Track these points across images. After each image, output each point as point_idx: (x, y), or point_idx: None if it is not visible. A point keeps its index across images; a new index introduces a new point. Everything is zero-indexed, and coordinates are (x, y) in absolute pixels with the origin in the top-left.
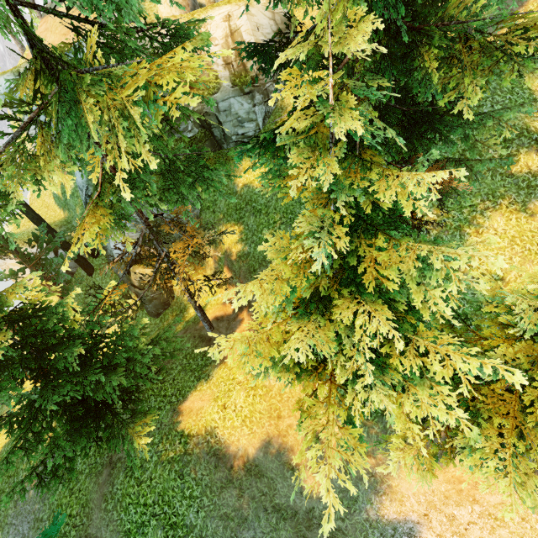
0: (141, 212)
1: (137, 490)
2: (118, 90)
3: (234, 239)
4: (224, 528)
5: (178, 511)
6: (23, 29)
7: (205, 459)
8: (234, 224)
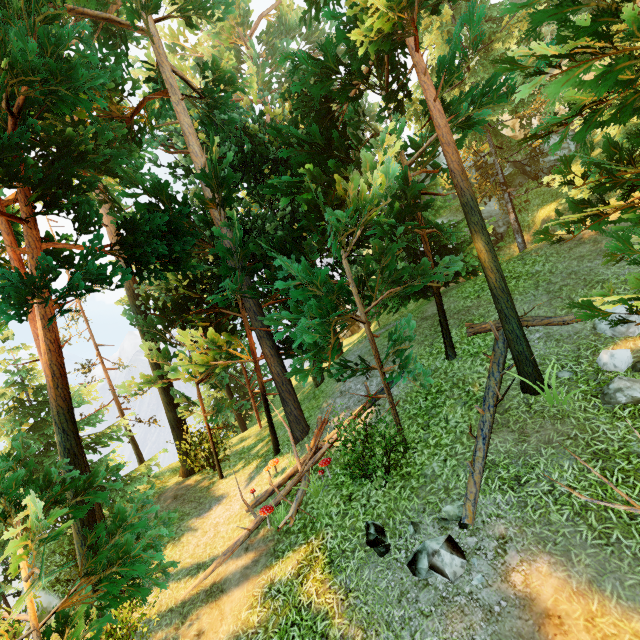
0: (491, 139)
1: (473, 282)
2: (519, 19)
3: (551, 209)
4: (578, 261)
5: (520, 271)
6: (474, 37)
7: (547, 246)
8: (551, 203)
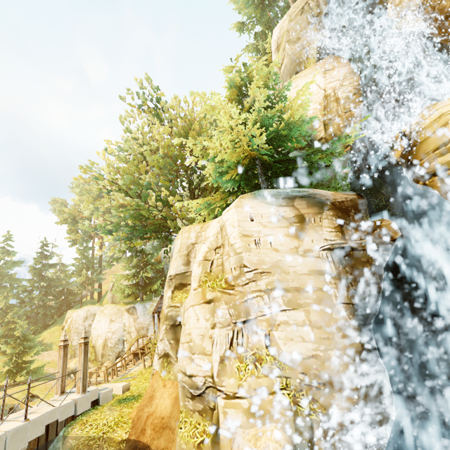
0: None
1: None
2: None
3: None
4: None
5: None
6: None
7: None
8: None
